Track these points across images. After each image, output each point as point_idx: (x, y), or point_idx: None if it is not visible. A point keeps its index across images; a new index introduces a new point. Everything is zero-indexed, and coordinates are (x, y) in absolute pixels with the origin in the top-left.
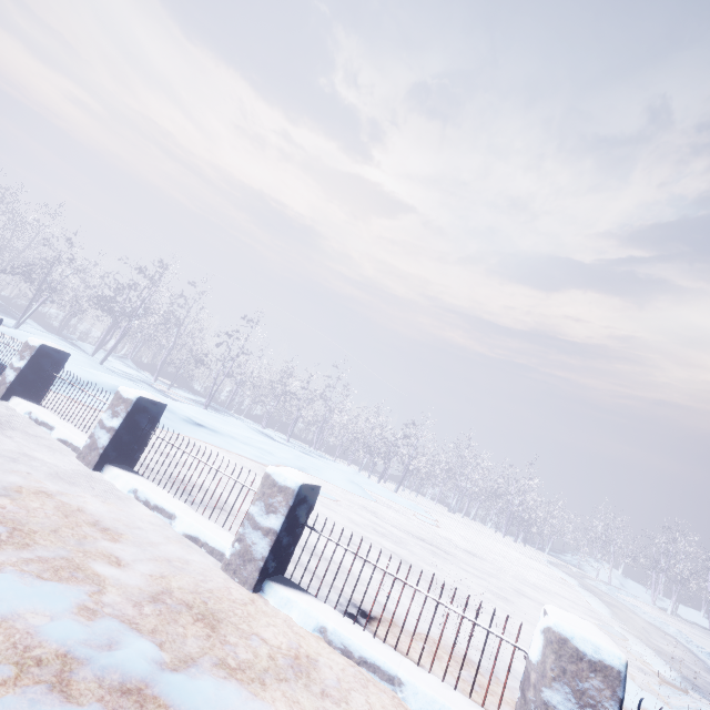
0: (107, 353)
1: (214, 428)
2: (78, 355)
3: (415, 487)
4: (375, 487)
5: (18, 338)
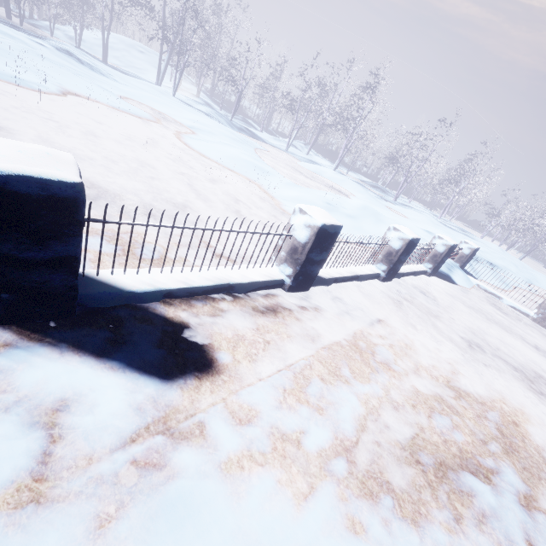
0: (337, 163)
1: (492, 262)
2: (356, 185)
3: (494, 234)
4: (528, 268)
5: (323, 176)
